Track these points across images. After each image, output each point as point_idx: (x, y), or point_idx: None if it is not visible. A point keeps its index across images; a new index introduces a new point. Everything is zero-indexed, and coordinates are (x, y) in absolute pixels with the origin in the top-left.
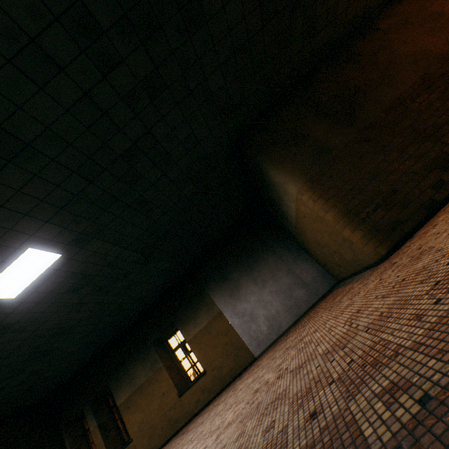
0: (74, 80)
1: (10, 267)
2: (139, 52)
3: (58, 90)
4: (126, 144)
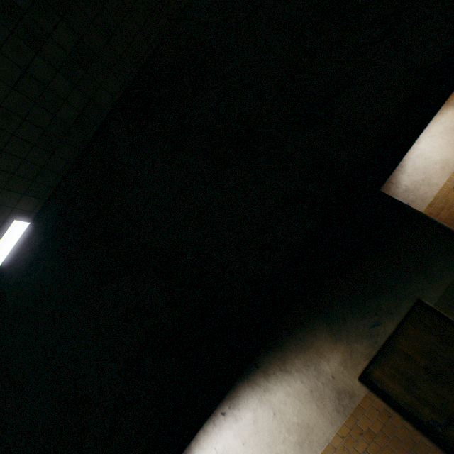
0: (11, 59)
1: (3, 240)
2: (62, 26)
3: (0, 70)
4: (74, 115)
